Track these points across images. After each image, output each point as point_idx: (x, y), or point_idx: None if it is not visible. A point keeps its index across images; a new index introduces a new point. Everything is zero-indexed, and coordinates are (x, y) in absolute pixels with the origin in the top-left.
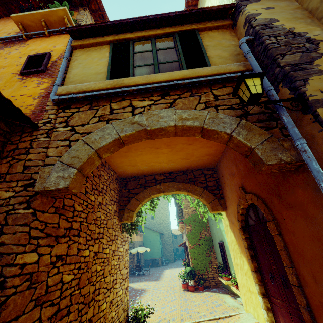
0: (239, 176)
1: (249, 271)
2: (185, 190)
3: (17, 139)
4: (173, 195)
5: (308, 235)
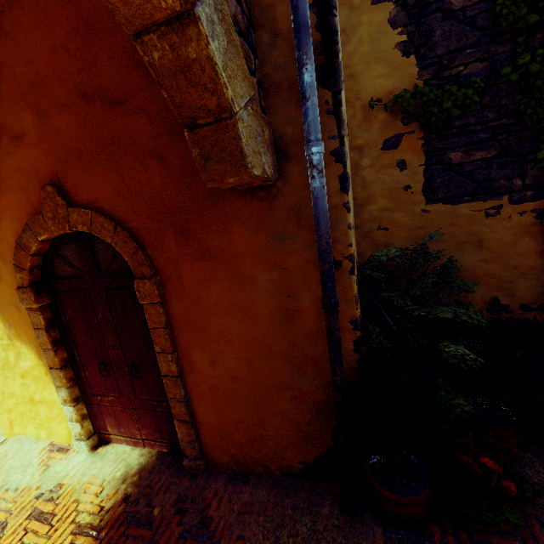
0: (48, 152)
1: (37, 370)
2: None
3: None
4: None
5: (227, 305)
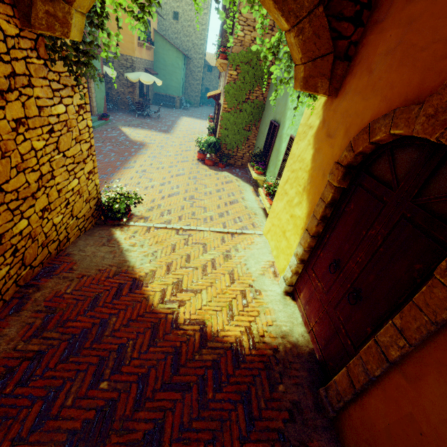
0: None
1: (300, 221)
2: None
3: None
4: None
5: None
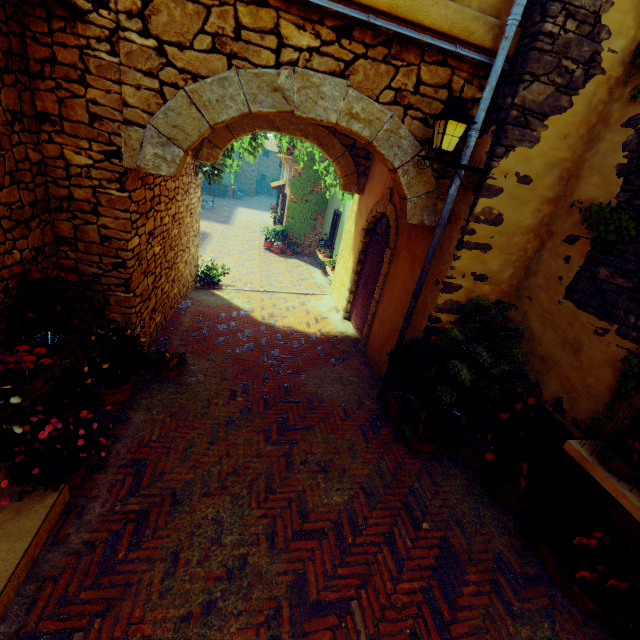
0: None
1: (350, 270)
2: (317, 141)
3: (45, 31)
4: (293, 138)
5: (404, 279)
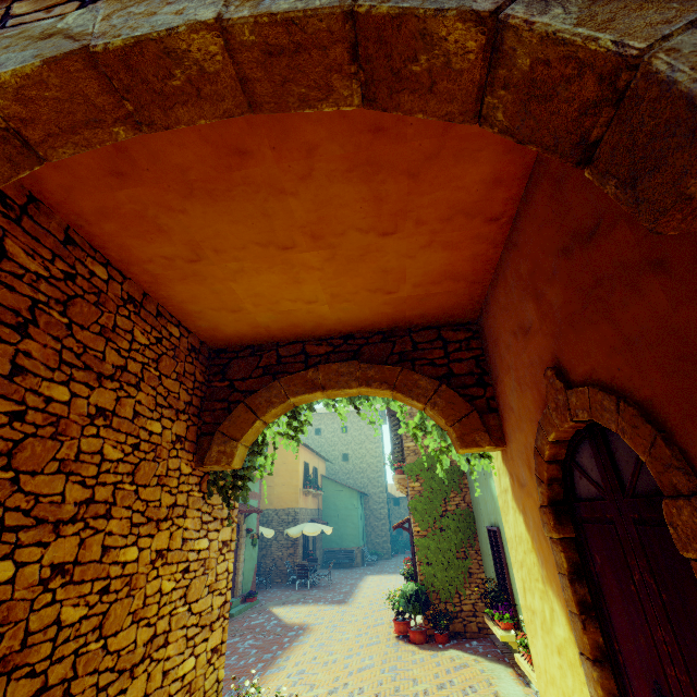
0: (546, 332)
1: (570, 649)
2: (386, 385)
3: None
4: (353, 399)
5: None
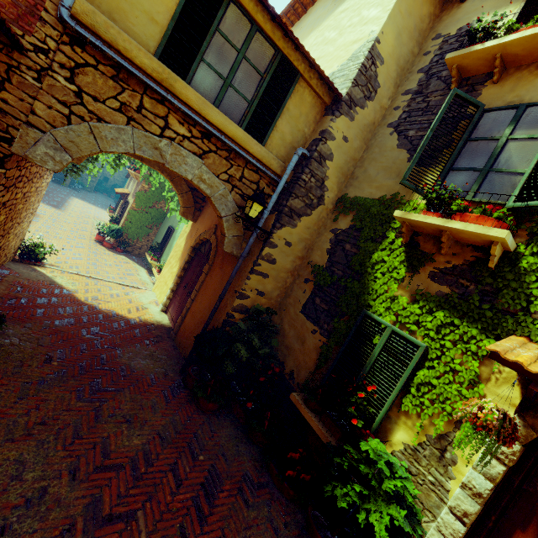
0: None
1: (175, 274)
2: (170, 177)
3: None
4: (151, 169)
5: (215, 286)
